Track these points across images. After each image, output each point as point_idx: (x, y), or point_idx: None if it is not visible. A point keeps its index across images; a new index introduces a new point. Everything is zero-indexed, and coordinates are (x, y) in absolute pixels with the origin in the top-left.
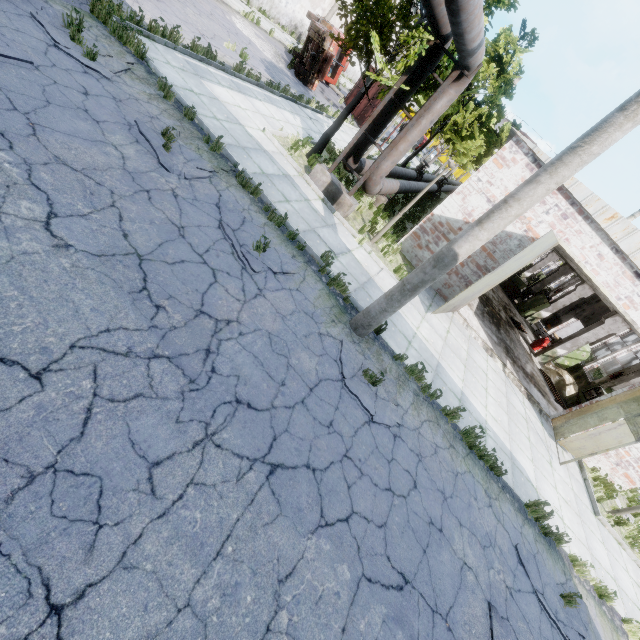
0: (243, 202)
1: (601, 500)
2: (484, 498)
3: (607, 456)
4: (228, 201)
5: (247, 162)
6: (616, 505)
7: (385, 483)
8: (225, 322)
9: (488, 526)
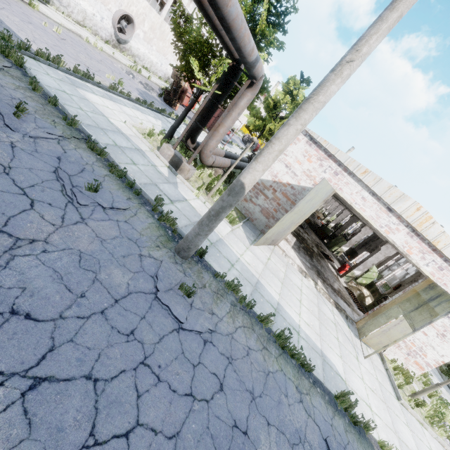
0: (88, 159)
1: (401, 386)
2: (295, 394)
3: (400, 348)
4: (71, 156)
5: (102, 137)
6: (414, 389)
7: (186, 388)
8: (28, 241)
9: (298, 422)
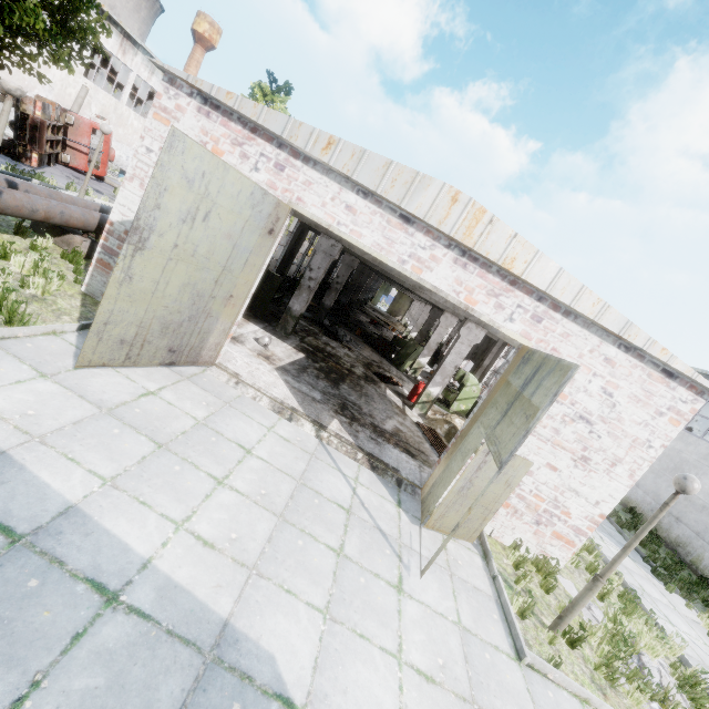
0: None
1: (526, 611)
2: None
3: (519, 515)
4: None
5: None
6: (561, 601)
7: None
8: None
9: None
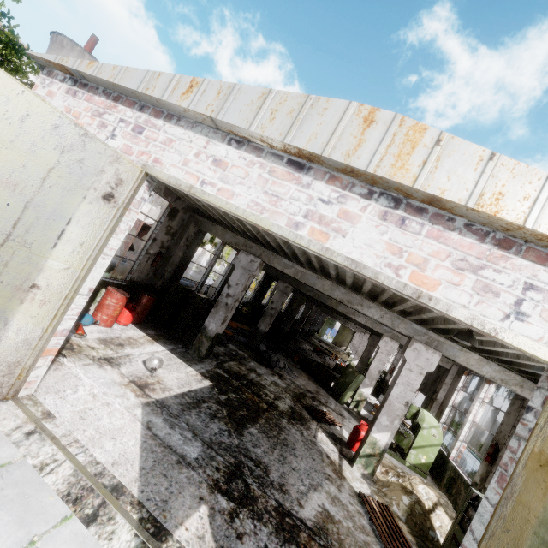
0: None
1: None
2: None
3: None
4: None
5: None
6: None
7: None
8: None
9: None
